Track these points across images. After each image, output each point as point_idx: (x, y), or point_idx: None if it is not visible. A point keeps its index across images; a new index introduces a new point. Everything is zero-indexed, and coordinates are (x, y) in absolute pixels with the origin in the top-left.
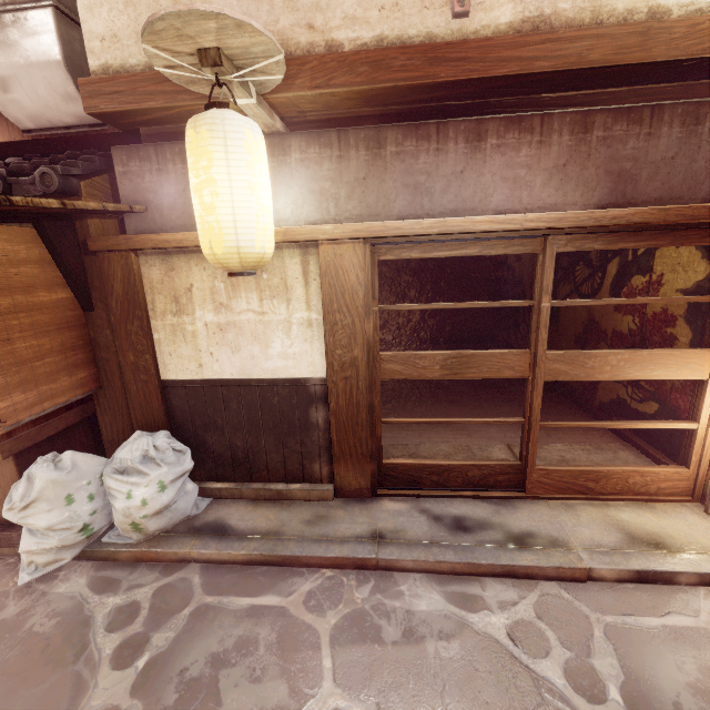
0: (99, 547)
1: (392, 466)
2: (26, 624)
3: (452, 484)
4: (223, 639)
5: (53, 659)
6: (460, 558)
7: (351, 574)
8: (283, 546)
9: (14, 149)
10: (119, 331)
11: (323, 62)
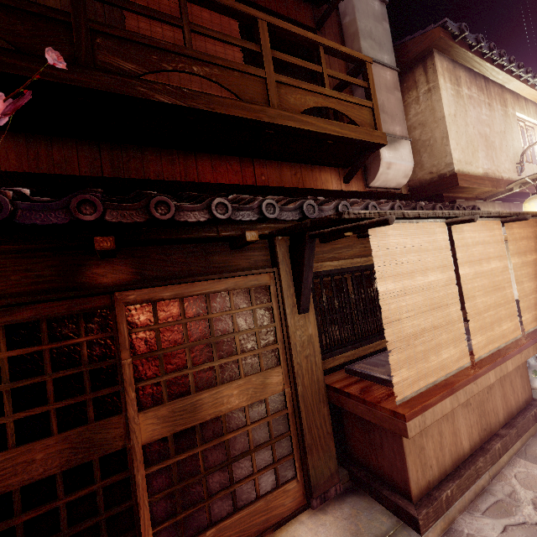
0: None
1: None
2: None
3: None
4: None
5: None
6: None
7: None
8: None
9: (340, 195)
10: None
11: (505, 182)
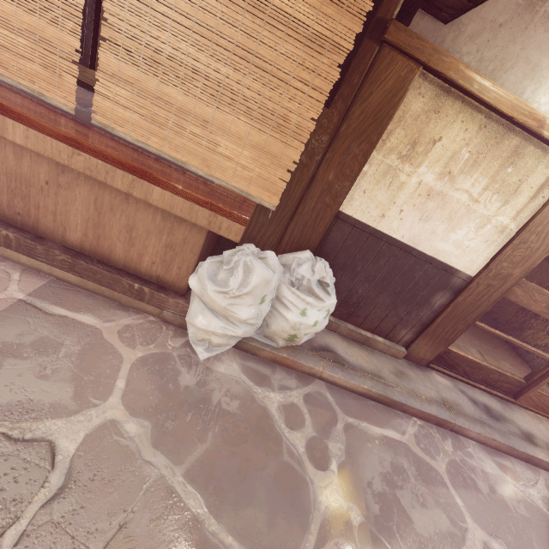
0: (246, 339)
1: (448, 351)
2: (211, 398)
3: (474, 376)
4: (381, 461)
5: (260, 444)
6: (505, 442)
7: (432, 427)
8: (391, 391)
9: None
10: (340, 144)
11: None
